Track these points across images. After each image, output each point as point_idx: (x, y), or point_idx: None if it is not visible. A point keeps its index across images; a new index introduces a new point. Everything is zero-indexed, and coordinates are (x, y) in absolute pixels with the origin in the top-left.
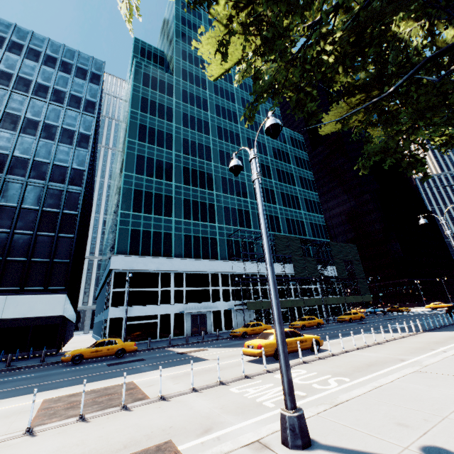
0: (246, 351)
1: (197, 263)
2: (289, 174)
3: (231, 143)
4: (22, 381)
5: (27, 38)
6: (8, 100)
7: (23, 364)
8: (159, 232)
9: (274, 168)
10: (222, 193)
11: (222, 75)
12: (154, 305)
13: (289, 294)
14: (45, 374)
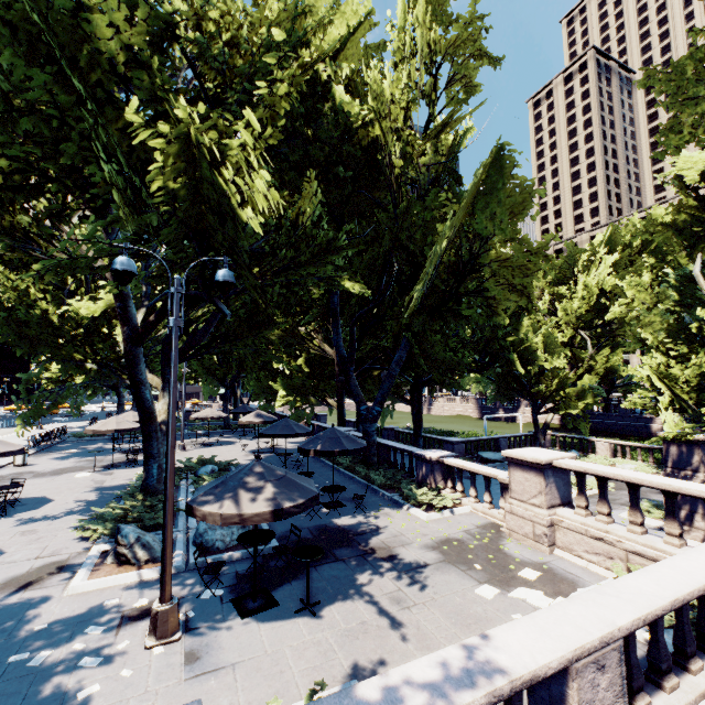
0: None
1: None
2: None
3: None
4: None
5: None
6: None
7: None
8: None
9: None
10: None
11: None
12: None
13: None
14: None
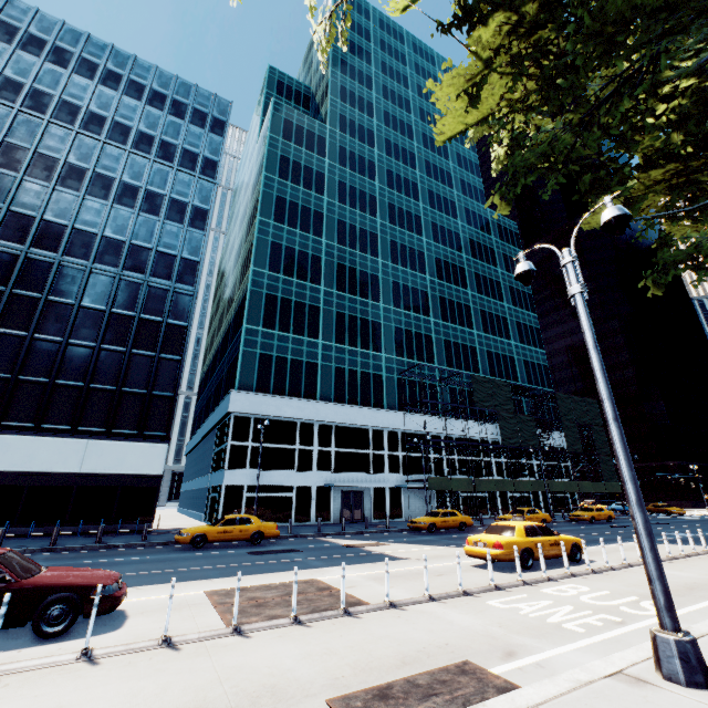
0: (473, 550)
1: (353, 412)
2: (494, 282)
3: (408, 230)
4: (141, 565)
5: (127, 66)
6: (99, 155)
7: (119, 542)
8: (300, 360)
9: (472, 272)
10: (392, 306)
11: (457, 132)
12: (289, 471)
13: (489, 470)
14: (166, 558)
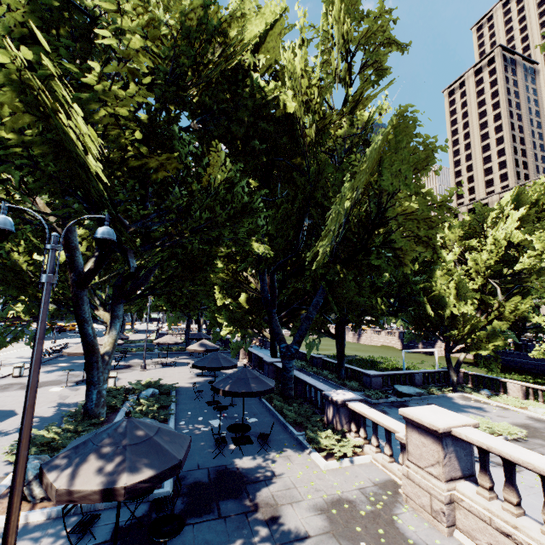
0: None
1: None
2: None
3: None
4: None
5: None
6: None
7: None
8: None
9: None
10: None
11: None
12: None
13: None
14: None
